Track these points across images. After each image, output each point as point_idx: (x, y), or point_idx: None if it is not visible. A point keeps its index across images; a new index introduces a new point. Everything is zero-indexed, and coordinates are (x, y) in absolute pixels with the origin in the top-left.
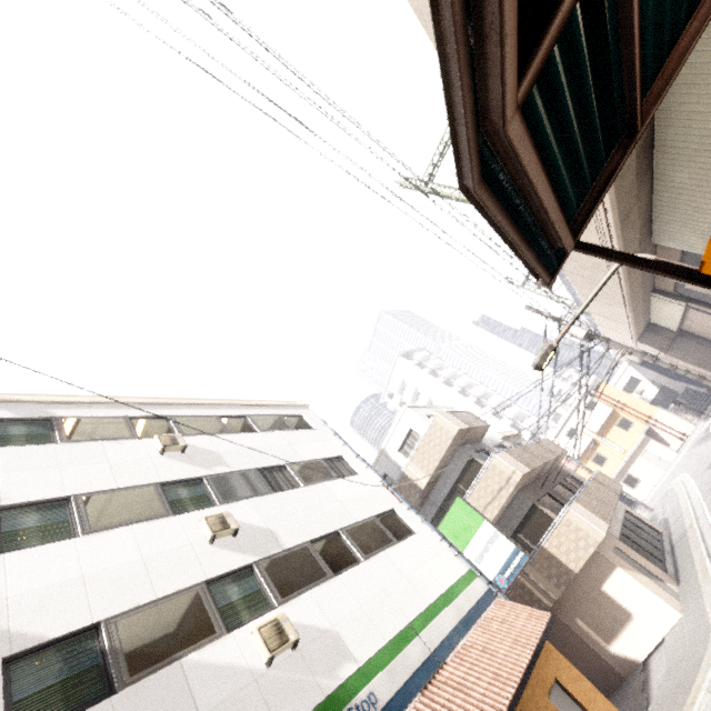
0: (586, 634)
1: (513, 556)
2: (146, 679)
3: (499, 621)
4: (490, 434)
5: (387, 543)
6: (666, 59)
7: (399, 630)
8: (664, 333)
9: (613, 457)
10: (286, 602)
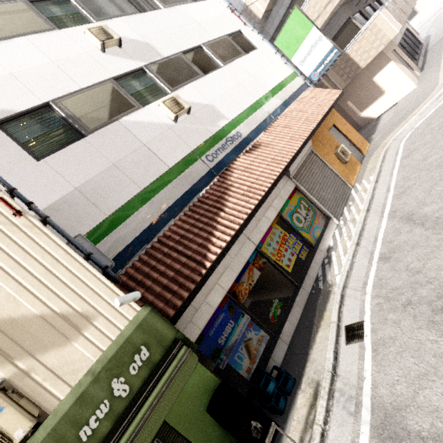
0: (350, 109)
1: (329, 54)
2: (101, 130)
3: (309, 98)
4: None
5: (238, 55)
6: None
7: (250, 104)
8: None
9: None
10: (175, 90)
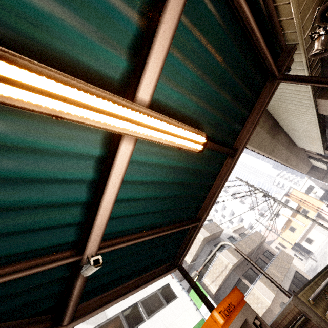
0: None
1: None
2: None
3: None
4: (226, 230)
5: (161, 307)
6: (208, 193)
7: None
8: (321, 171)
9: (299, 228)
10: None
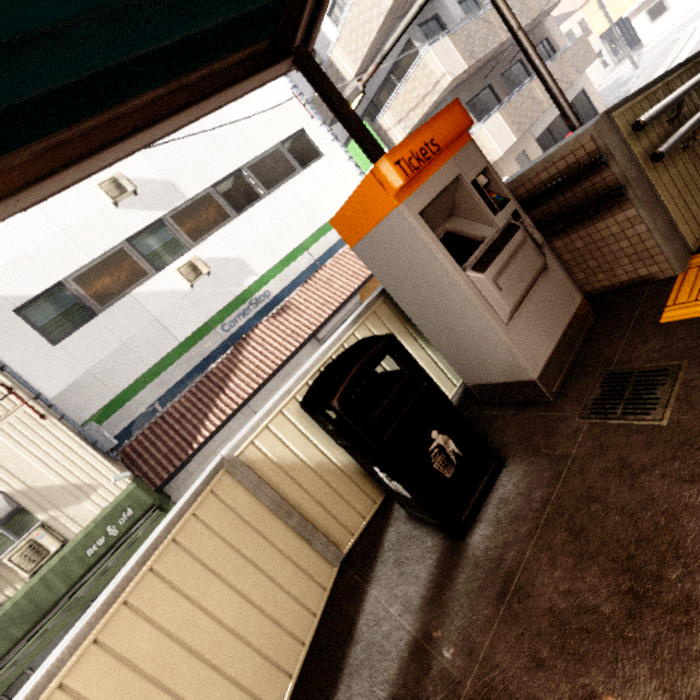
0: None
1: None
2: (112, 307)
3: None
4: None
5: (290, 174)
6: None
7: (292, 250)
8: None
9: None
10: (197, 245)
